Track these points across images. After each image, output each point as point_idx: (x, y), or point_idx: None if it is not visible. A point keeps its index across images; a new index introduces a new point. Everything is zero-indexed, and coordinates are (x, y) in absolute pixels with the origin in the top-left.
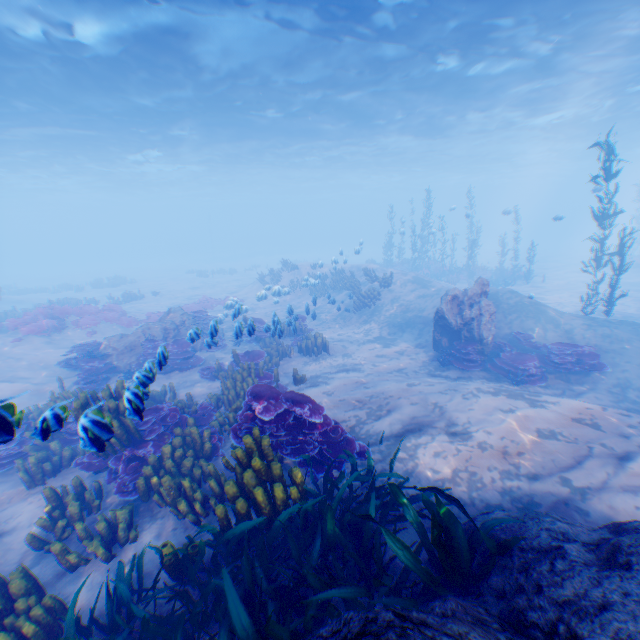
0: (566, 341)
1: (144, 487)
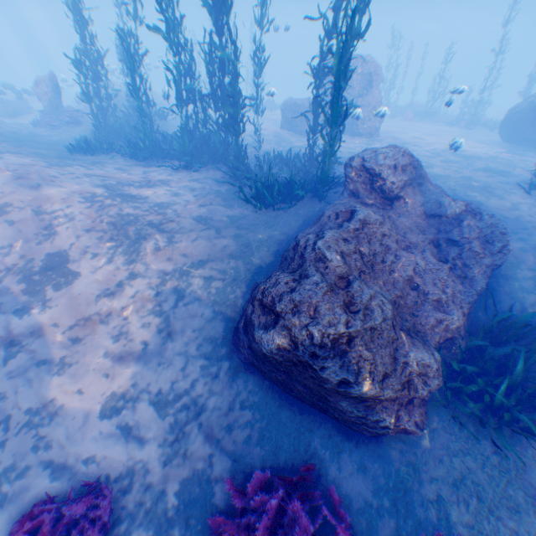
0: None
1: None
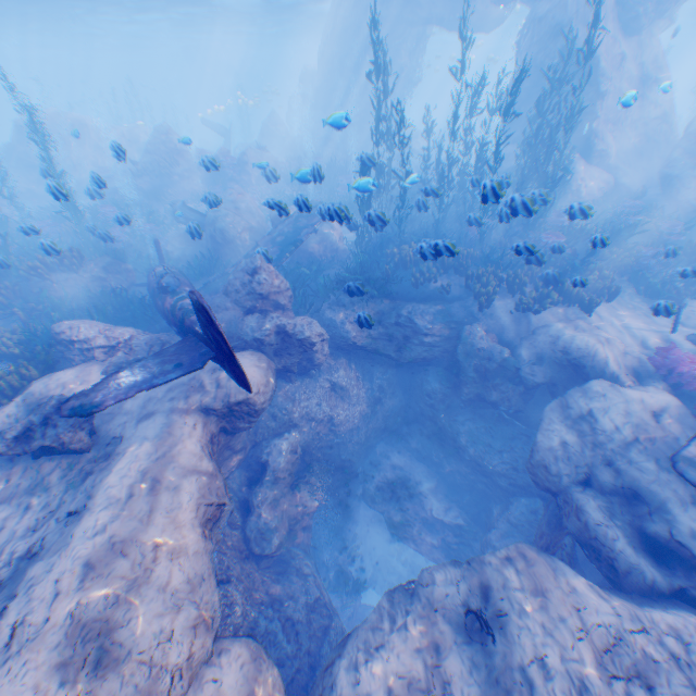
0: None
1: None
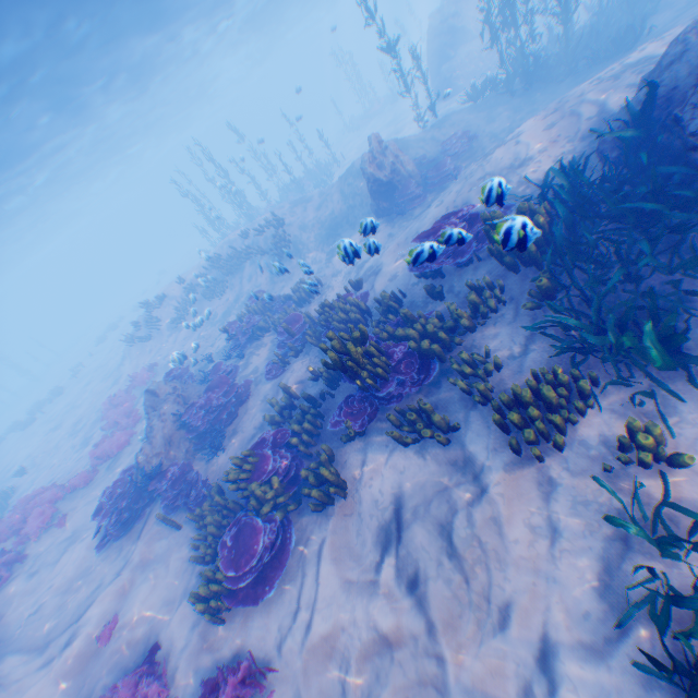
0: (440, 145)
1: (441, 351)
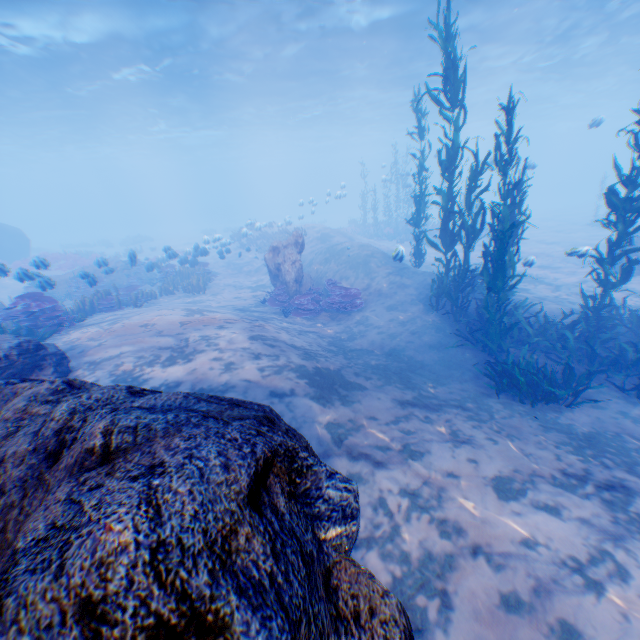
0: (365, 288)
1: None
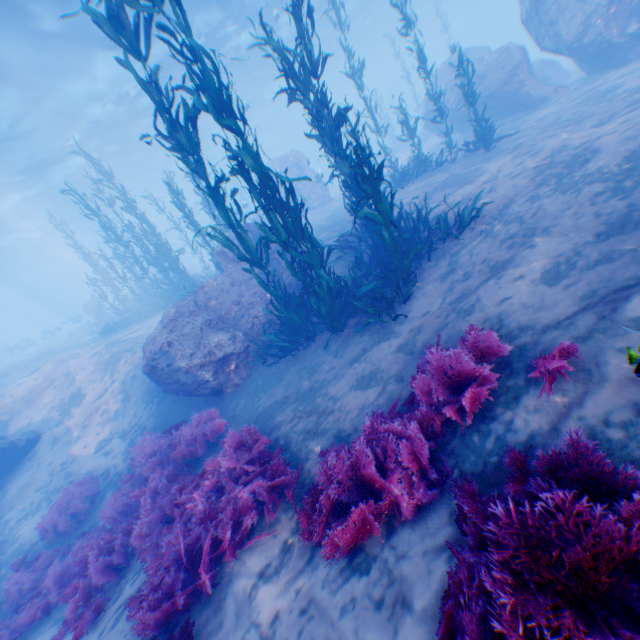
0: None
1: None
